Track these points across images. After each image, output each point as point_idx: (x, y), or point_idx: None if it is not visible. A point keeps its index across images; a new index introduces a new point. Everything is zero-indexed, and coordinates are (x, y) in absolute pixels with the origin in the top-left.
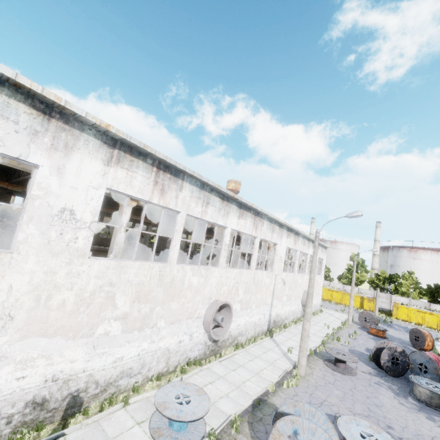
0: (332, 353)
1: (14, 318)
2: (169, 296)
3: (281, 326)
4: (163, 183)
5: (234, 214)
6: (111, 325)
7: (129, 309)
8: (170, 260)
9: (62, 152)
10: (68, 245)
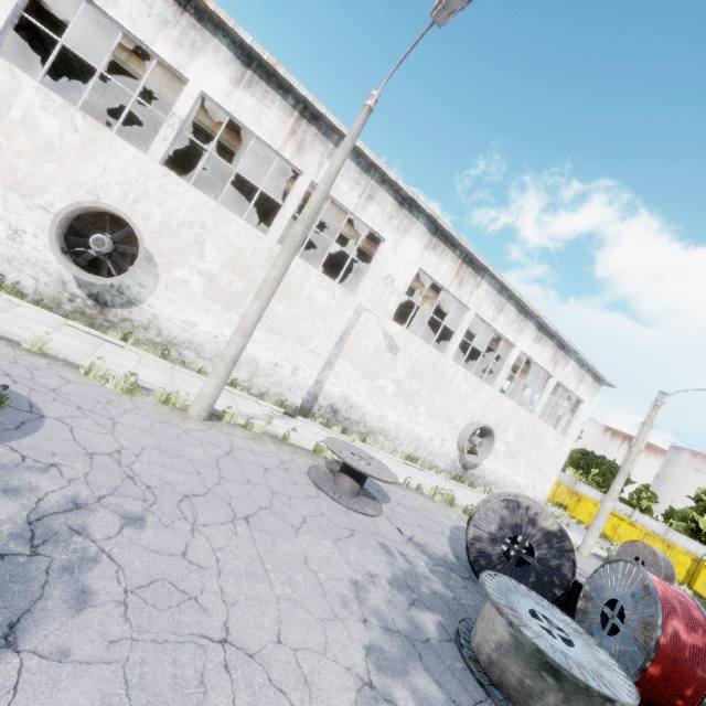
0: (333, 442)
1: None
2: None
3: (356, 435)
4: None
5: (217, 65)
6: None
7: None
8: None
9: None
10: None
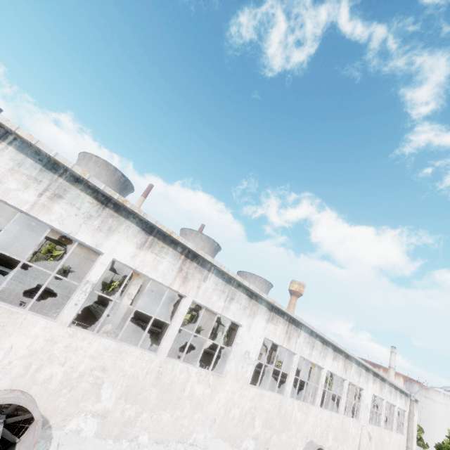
0: None
1: (215, 421)
2: (282, 427)
3: None
4: (290, 332)
5: (329, 356)
6: (249, 442)
7: (260, 431)
8: (285, 394)
9: (252, 317)
10: (243, 375)
